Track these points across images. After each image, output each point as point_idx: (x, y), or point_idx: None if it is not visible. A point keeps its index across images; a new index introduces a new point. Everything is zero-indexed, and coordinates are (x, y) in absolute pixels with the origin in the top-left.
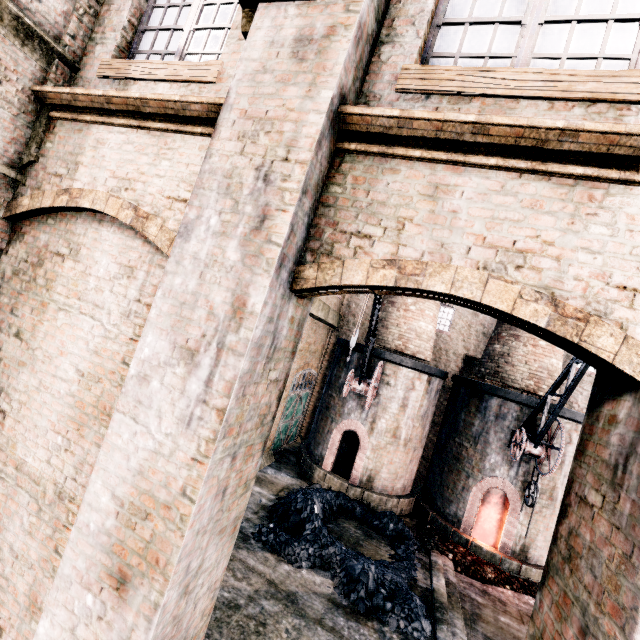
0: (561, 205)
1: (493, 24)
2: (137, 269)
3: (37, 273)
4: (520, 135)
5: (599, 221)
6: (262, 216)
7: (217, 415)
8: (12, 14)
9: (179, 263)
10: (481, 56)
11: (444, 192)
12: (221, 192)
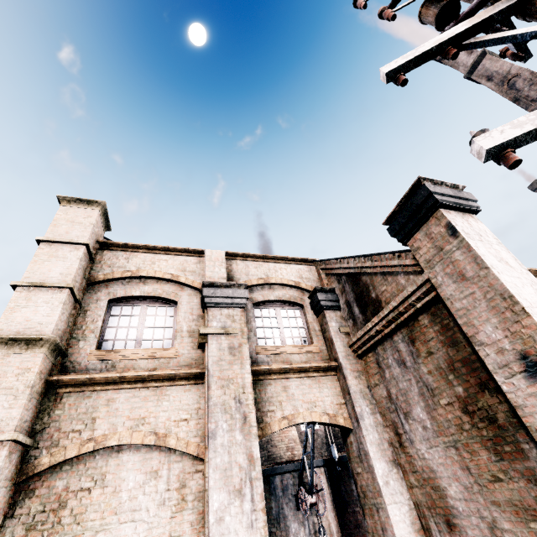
0: (316, 385)
1: (271, 327)
2: (160, 470)
3: (61, 515)
4: (300, 368)
5: (325, 387)
6: (244, 417)
7: (262, 512)
8: (55, 343)
9: (216, 451)
10: (272, 338)
11: (287, 388)
12: (223, 412)
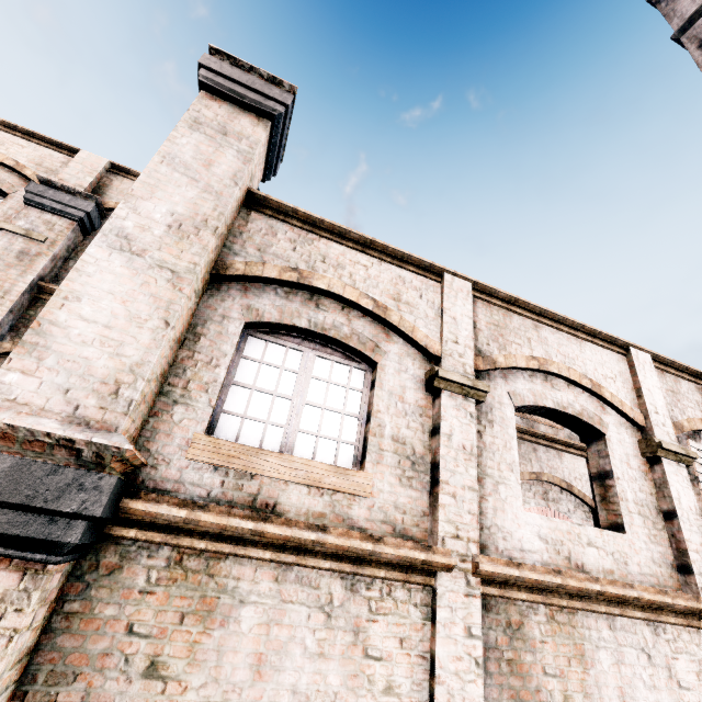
0: None
1: None
2: None
3: None
4: None
5: None
6: None
7: None
8: None
9: None
10: None
11: None
12: None
